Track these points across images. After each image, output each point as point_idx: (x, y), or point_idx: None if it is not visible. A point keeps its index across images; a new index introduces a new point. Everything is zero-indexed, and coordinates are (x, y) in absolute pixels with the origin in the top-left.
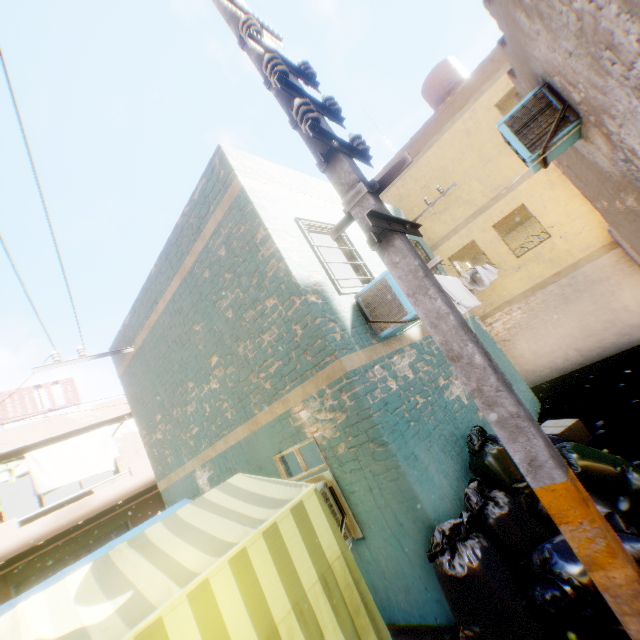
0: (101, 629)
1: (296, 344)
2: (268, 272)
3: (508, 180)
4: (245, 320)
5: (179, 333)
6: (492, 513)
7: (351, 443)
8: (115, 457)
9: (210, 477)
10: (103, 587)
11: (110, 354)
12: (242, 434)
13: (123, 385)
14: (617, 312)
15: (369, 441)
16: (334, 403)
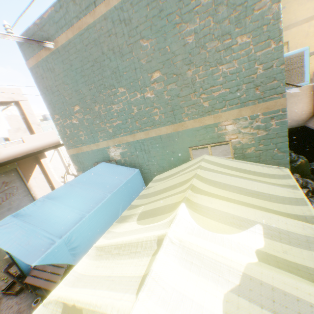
0: (281, 253)
1: (251, 80)
2: (255, 10)
3: (289, 22)
4: (206, 49)
5: (120, 43)
6: (310, 187)
7: (260, 148)
8: (8, 129)
9: (123, 152)
10: (218, 221)
11: (34, 42)
12: (165, 131)
13: (34, 76)
14: (292, 112)
15: (275, 149)
16: (261, 124)
